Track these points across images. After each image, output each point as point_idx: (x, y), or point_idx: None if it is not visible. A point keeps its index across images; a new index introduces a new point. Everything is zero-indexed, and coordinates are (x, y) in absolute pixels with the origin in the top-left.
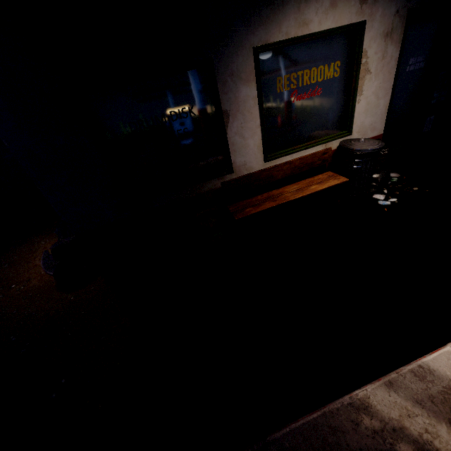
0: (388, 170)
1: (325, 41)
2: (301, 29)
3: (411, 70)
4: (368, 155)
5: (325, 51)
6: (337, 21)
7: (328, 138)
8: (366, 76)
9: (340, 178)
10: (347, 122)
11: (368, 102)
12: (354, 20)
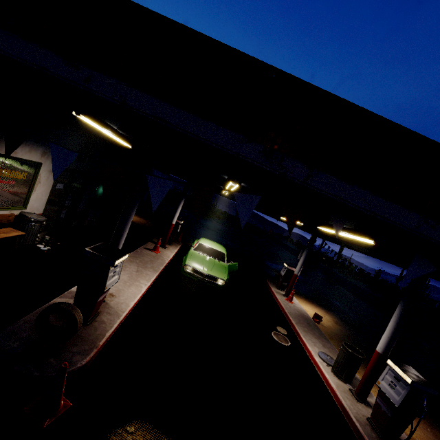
0: (45, 232)
1: (23, 162)
2: (13, 153)
3: (58, 188)
4: (39, 222)
5: (21, 166)
6: (31, 158)
7: (13, 208)
8: (39, 184)
9: (20, 232)
10: (25, 202)
11: (38, 196)
12: (38, 161)
